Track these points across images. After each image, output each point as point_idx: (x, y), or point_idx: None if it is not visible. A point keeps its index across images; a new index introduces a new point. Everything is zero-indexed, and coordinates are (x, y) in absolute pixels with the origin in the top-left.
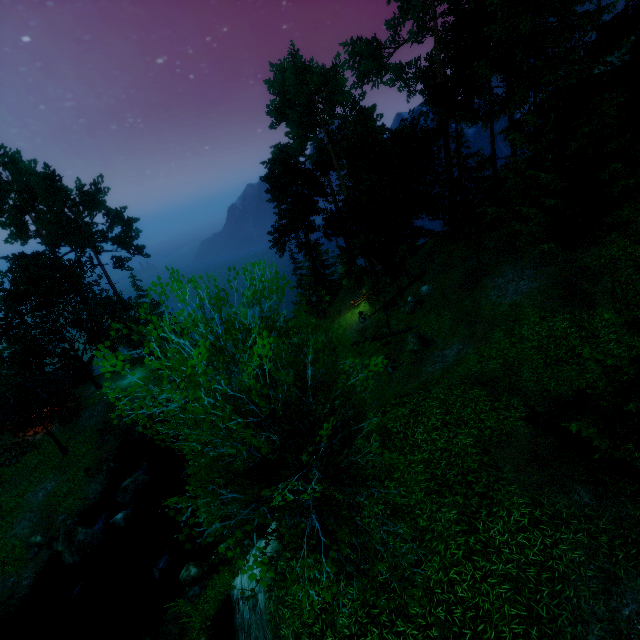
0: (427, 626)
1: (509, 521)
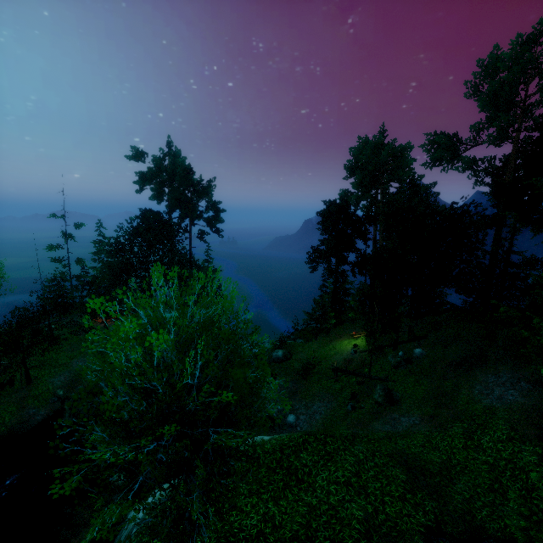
0: None
1: None
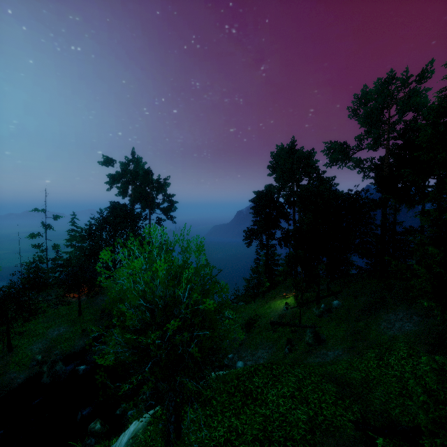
0: None
1: None
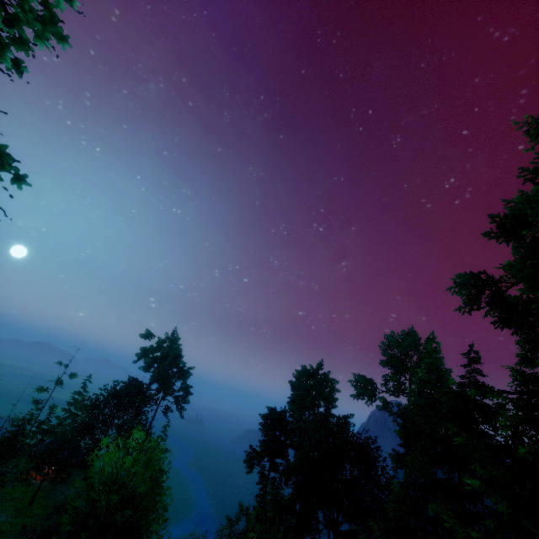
0: None
1: None
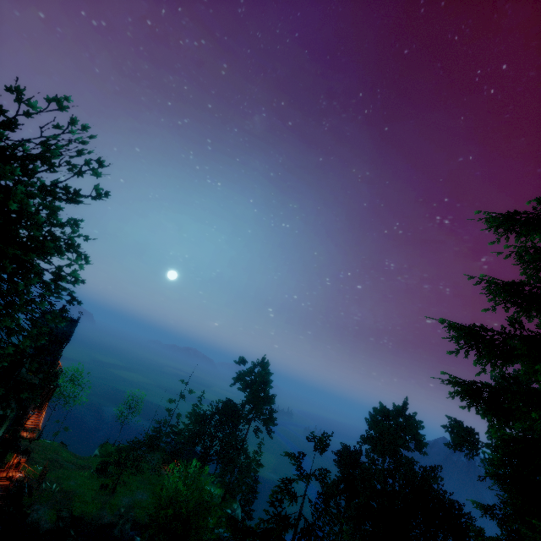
0: None
1: None
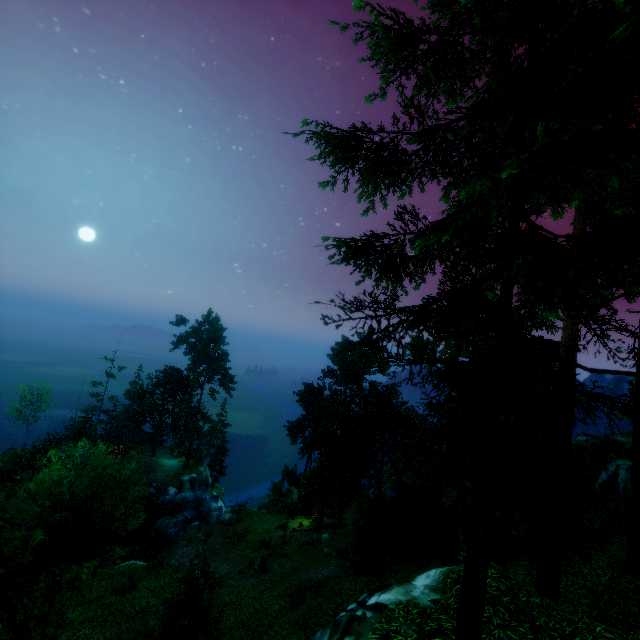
0: (31, 634)
1: (93, 634)
